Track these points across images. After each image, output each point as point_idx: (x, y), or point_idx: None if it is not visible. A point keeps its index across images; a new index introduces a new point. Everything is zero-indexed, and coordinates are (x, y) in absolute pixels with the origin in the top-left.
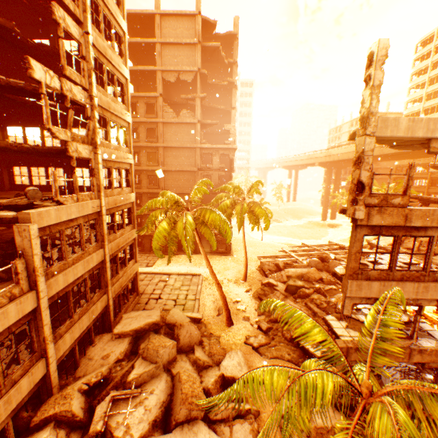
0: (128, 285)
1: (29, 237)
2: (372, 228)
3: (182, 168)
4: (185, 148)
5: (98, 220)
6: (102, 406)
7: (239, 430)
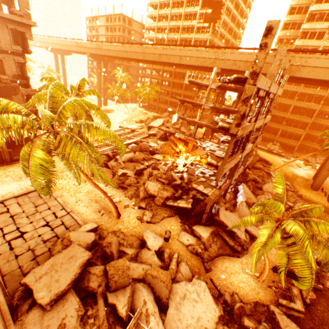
0: None
1: None
2: (236, 138)
3: None
4: None
5: None
6: None
7: (183, 269)
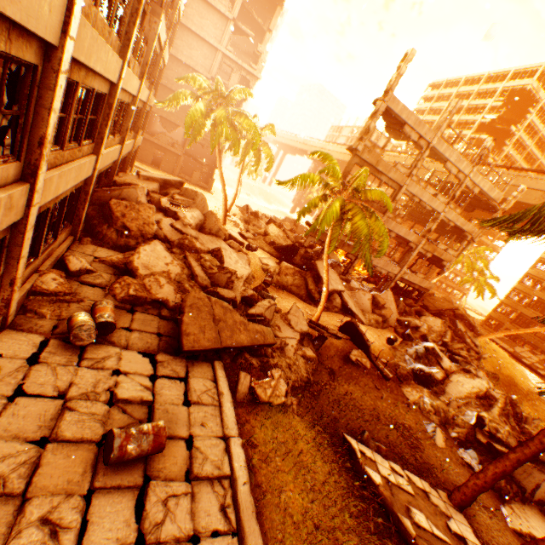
0: (134, 152)
1: (156, 32)
2: (361, 161)
3: (194, 66)
4: (205, 43)
5: (157, 59)
6: (165, 200)
7: (242, 257)
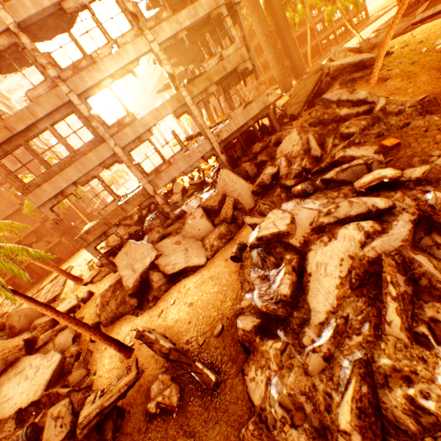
0: None
1: None
2: None
3: None
4: None
5: None
6: None
7: (61, 338)
